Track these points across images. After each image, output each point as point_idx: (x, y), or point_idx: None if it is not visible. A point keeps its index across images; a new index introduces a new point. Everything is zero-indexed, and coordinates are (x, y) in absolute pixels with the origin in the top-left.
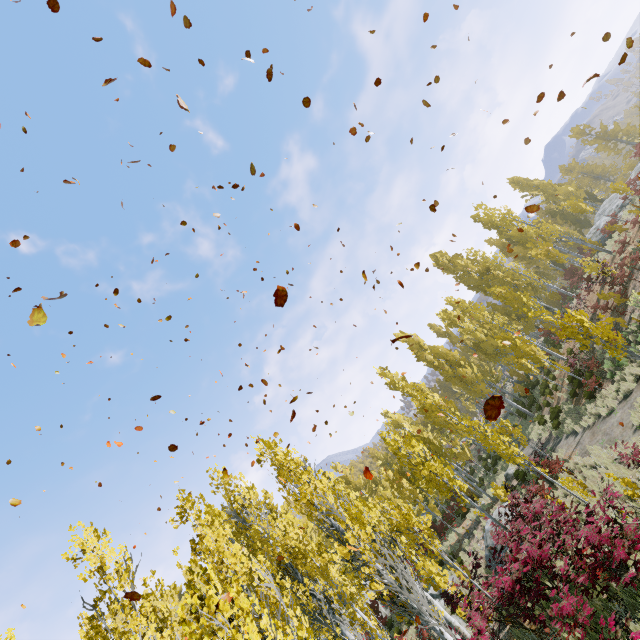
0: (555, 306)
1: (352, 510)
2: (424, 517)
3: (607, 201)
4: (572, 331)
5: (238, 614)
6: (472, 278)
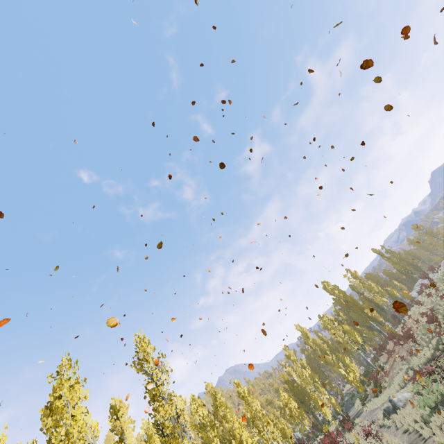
0: (392, 325)
1: (265, 419)
2: (297, 434)
3: (421, 279)
4: (347, 378)
5: (246, 436)
6: (341, 302)
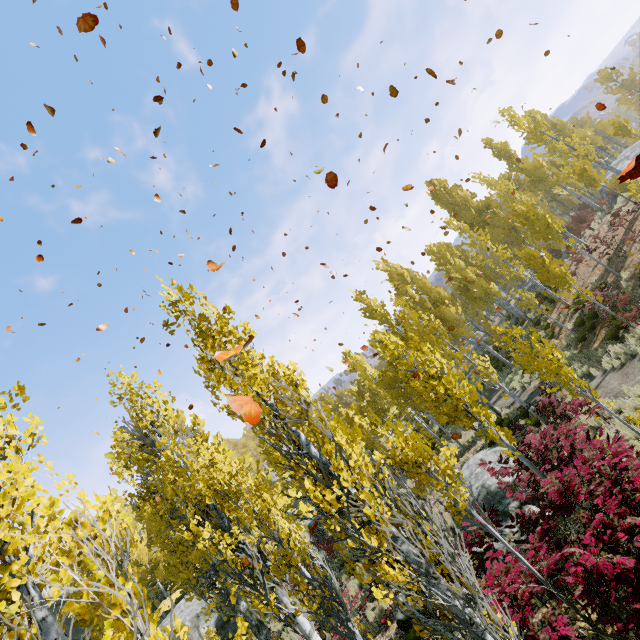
0: None
1: None
2: None
3: (628, 149)
4: None
5: None
6: (469, 213)
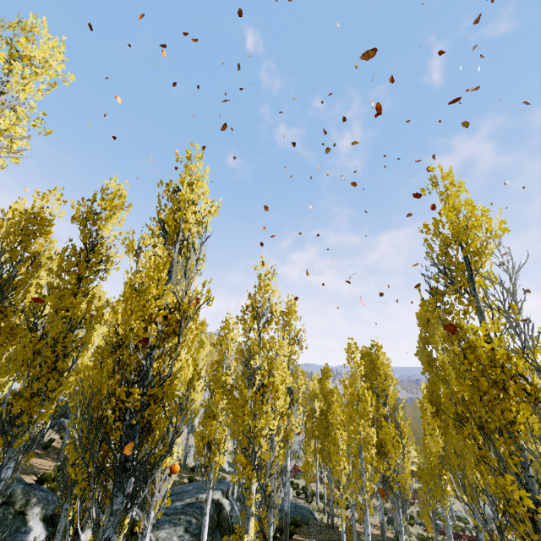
0: None
1: None
2: None
3: None
4: None
5: None
6: None
